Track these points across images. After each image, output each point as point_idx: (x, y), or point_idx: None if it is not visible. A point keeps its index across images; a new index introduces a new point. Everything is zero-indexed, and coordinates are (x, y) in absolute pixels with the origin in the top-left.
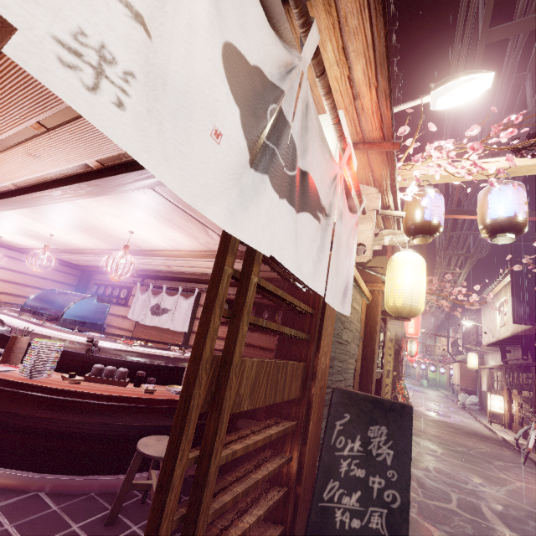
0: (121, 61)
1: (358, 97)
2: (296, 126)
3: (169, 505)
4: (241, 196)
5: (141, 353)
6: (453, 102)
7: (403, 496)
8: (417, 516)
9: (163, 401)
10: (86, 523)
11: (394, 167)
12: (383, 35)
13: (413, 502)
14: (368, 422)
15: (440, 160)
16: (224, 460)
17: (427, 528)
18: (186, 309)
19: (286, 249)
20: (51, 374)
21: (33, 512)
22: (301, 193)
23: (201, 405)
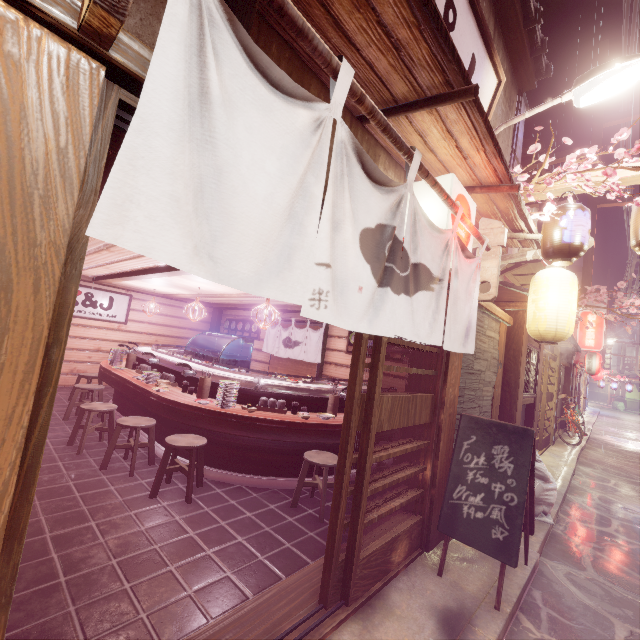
0: (324, 289)
1: (468, 157)
2: (407, 237)
3: (345, 482)
4: (374, 309)
5: (293, 388)
6: (602, 96)
7: (519, 497)
8: (563, 533)
9: (317, 425)
10: (278, 505)
11: (518, 201)
12: (481, 122)
13: (561, 522)
14: (492, 442)
15: (576, 181)
16: (374, 461)
17: (571, 542)
18: (316, 341)
19: (406, 326)
20: (234, 405)
21: (244, 496)
22: (414, 280)
23: (356, 427)
